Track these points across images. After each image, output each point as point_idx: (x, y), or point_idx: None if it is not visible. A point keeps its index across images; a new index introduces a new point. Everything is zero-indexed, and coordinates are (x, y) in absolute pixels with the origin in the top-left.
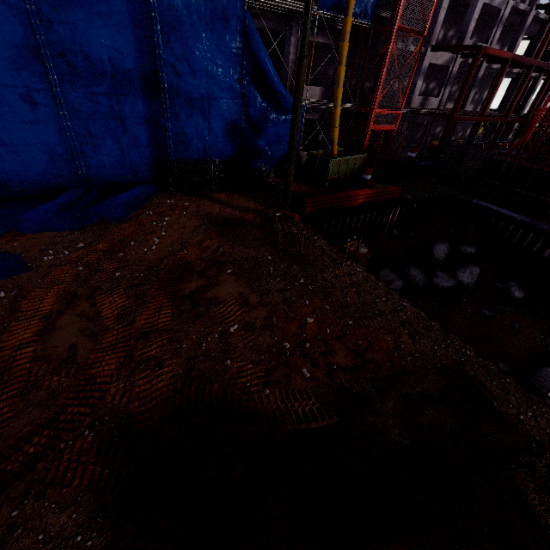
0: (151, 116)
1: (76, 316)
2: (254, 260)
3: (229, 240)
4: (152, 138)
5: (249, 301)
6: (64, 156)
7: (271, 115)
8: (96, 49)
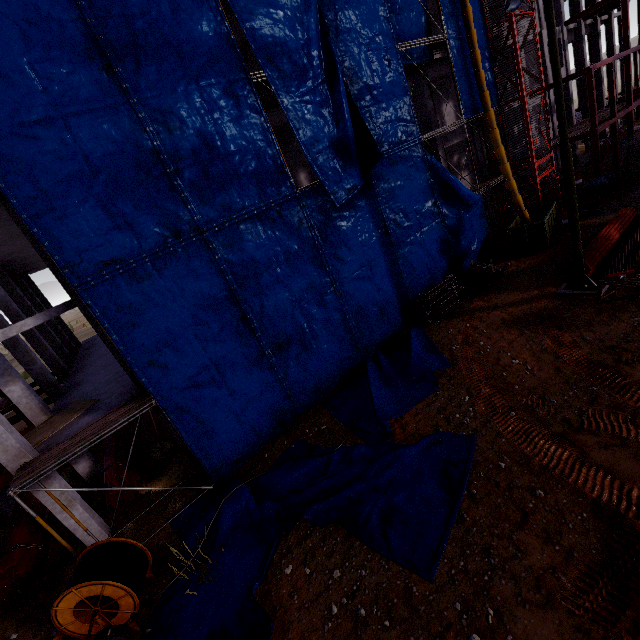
0: (391, 268)
1: (601, 450)
2: None
3: (575, 328)
4: (395, 287)
5: None
6: (347, 339)
7: (463, 216)
8: (351, 238)
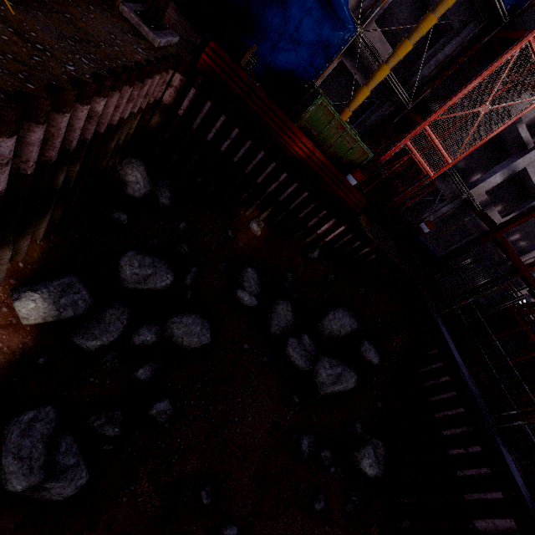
0: None
1: None
2: None
3: None
4: None
5: None
6: None
7: None
8: None
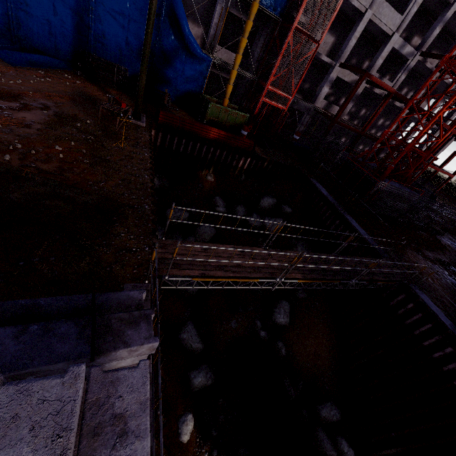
0: (79, 11)
1: None
2: (73, 117)
3: (76, 105)
4: (76, 29)
5: (33, 125)
6: (1, 11)
7: (181, 54)
8: None
